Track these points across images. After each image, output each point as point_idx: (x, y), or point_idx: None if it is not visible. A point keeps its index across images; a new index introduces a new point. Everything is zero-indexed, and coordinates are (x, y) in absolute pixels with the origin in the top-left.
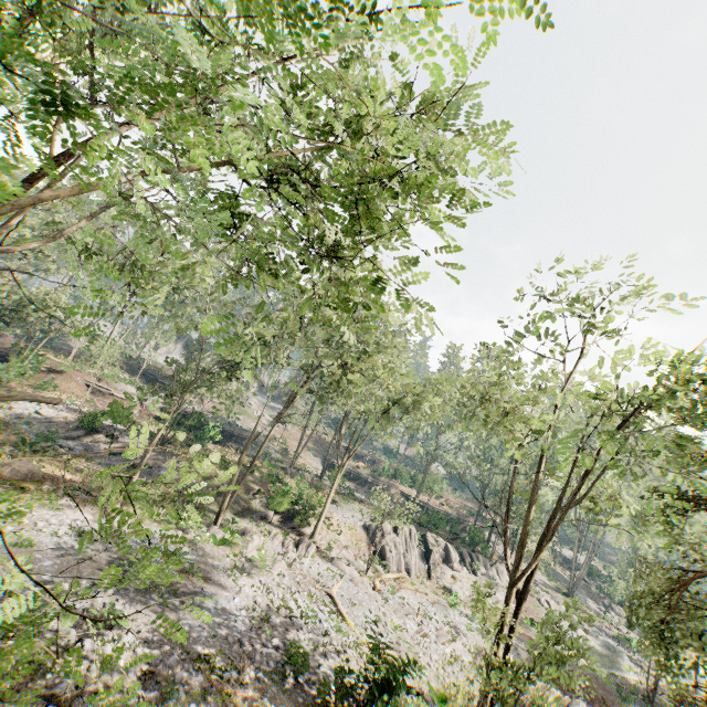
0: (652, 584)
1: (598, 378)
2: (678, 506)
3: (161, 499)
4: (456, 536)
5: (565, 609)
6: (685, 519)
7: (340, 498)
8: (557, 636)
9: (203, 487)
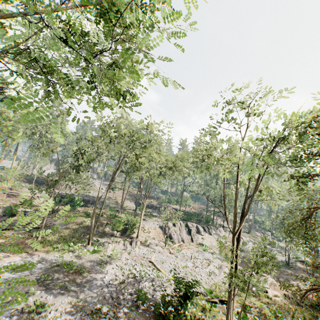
0: (295, 219)
1: (258, 130)
2: (304, 180)
3: (58, 240)
4: (200, 220)
5: (248, 238)
6: (306, 186)
7: (146, 217)
8: (261, 253)
9: (79, 228)
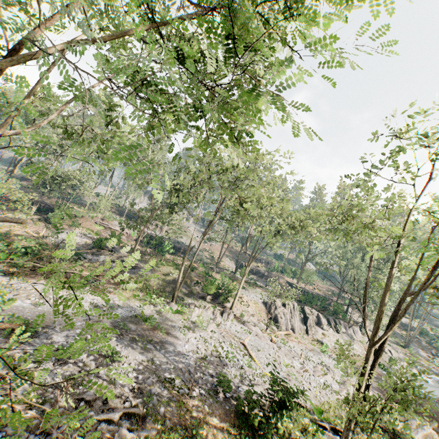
0: None
1: None
2: None
3: (141, 287)
4: (324, 308)
5: (402, 356)
6: None
7: (247, 285)
8: (412, 387)
9: (164, 280)
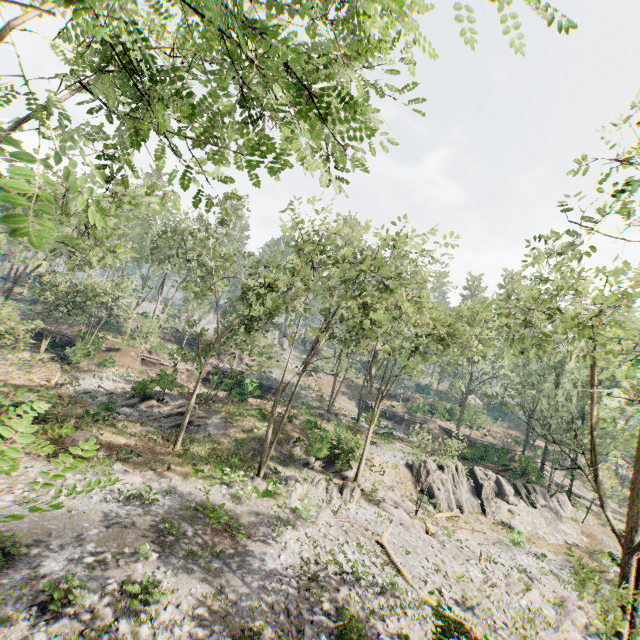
0: None
1: None
2: None
3: (208, 455)
4: (506, 467)
5: None
6: None
7: (379, 439)
8: None
9: (246, 440)
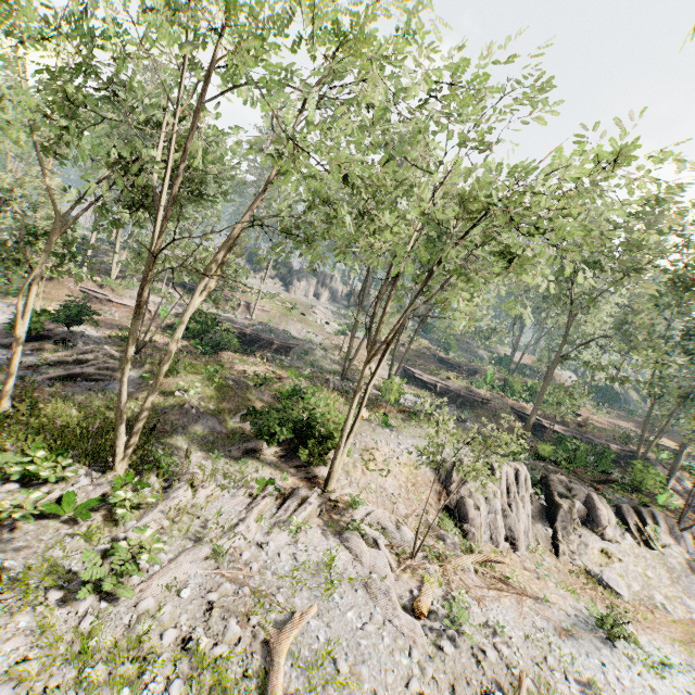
0: None
1: None
2: None
3: (67, 425)
4: (607, 478)
5: None
6: None
7: (399, 419)
8: None
9: (158, 406)
